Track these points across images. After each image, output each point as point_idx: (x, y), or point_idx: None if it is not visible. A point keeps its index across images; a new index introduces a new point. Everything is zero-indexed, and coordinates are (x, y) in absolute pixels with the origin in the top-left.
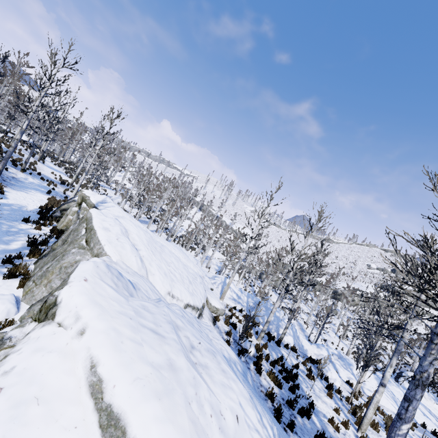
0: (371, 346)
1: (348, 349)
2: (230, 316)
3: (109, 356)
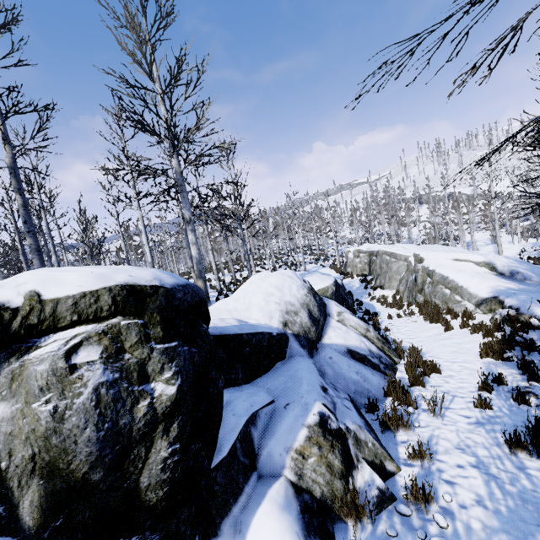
0: None
1: None
2: None
3: (444, 254)
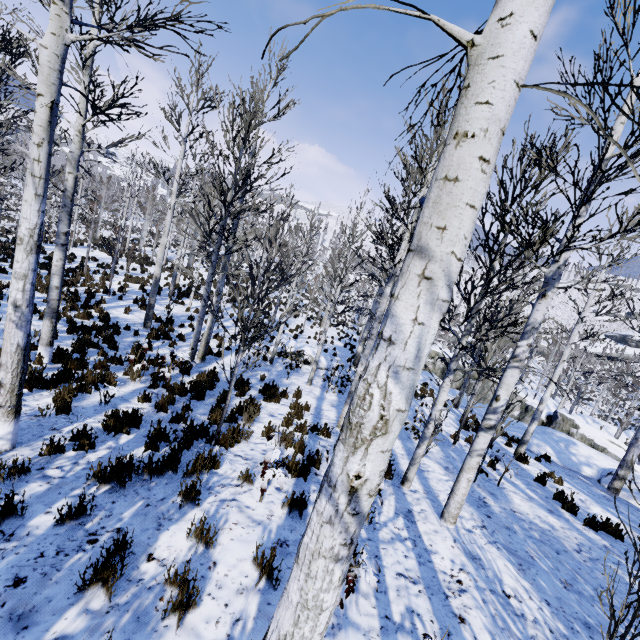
0: (628, 415)
1: (591, 413)
2: None
3: (600, 432)
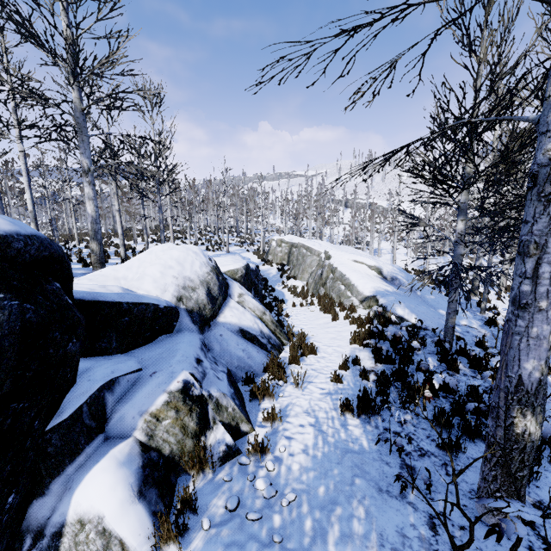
0: None
1: None
2: None
3: (347, 255)
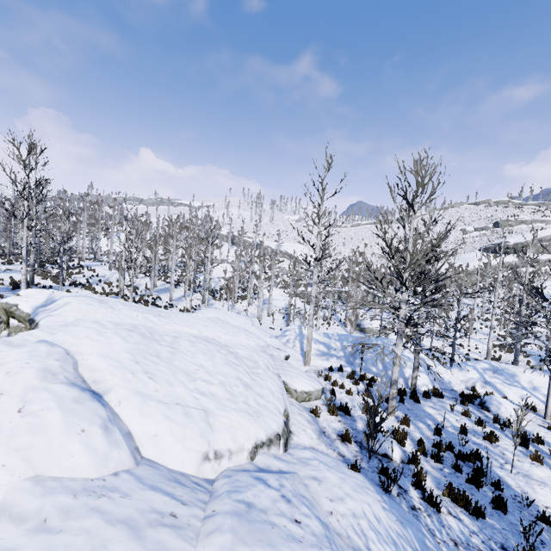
0: None
1: (488, 347)
2: (331, 392)
3: None
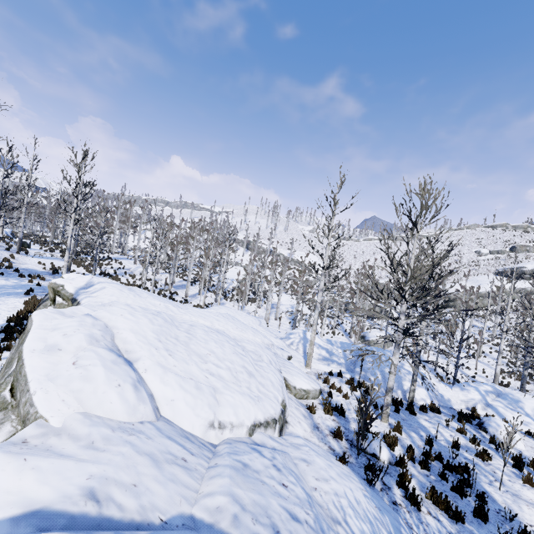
0: None
1: (495, 371)
2: (328, 394)
3: None
